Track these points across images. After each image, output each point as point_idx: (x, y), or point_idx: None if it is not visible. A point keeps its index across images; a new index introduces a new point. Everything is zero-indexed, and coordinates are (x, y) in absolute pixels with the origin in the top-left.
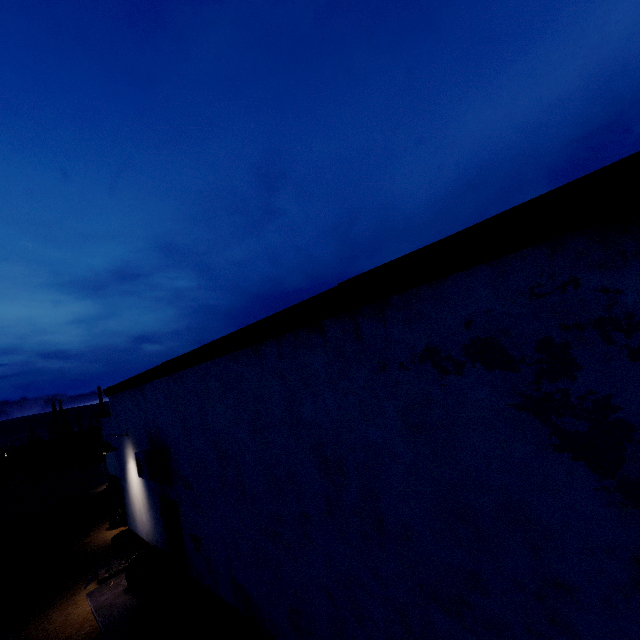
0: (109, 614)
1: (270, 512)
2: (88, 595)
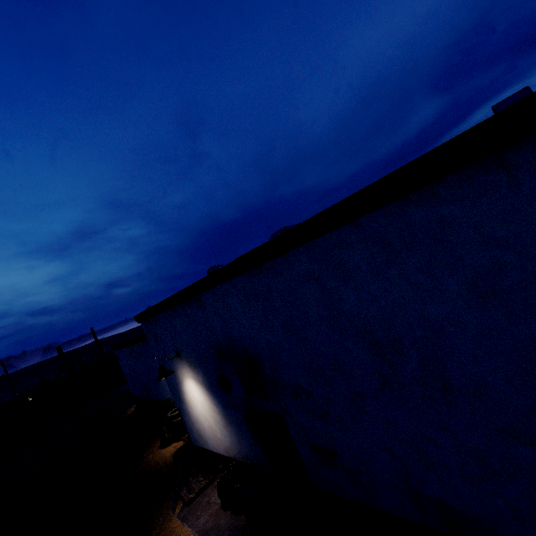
0: None
1: (530, 407)
2: (182, 520)
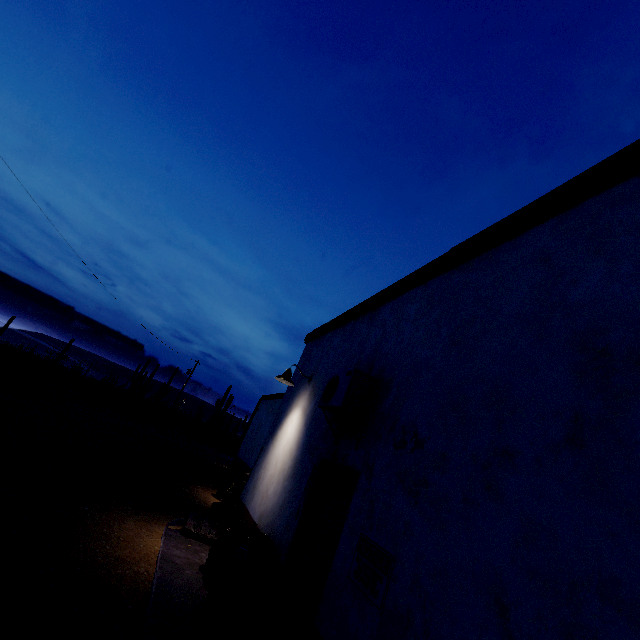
0: (170, 577)
1: None
2: (166, 534)
